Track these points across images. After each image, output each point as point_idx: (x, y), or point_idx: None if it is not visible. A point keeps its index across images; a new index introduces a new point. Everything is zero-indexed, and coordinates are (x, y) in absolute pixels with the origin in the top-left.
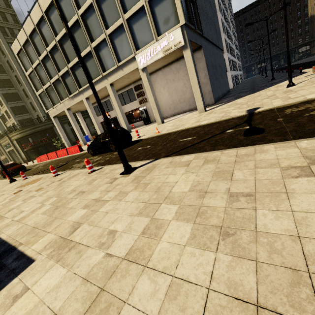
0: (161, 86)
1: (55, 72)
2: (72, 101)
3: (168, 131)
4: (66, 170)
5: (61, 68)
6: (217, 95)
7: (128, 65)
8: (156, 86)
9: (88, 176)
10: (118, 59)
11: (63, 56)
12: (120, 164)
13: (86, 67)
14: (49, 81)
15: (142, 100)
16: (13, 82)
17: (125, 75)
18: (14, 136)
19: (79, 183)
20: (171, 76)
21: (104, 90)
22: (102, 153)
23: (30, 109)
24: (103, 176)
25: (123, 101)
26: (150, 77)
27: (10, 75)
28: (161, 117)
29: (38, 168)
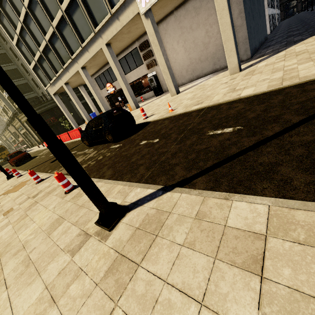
0: (174, 39)
1: (41, 36)
2: (67, 73)
3: (186, 109)
4: (54, 170)
5: (47, 30)
6: (254, 45)
7: (125, 11)
8: (167, 41)
9: (61, 202)
10: (110, 2)
11: (44, 11)
12: (108, 181)
13: (73, 23)
14: (38, 50)
15: (150, 63)
16: (10, 56)
17: (123, 28)
18: (23, 117)
19: (42, 220)
20: (187, 22)
21: (102, 55)
22: (99, 143)
23: (34, 86)
24: (74, 216)
25: (128, 67)
26: (158, 28)
27: (4, 48)
28: (176, 86)
29: (40, 157)
